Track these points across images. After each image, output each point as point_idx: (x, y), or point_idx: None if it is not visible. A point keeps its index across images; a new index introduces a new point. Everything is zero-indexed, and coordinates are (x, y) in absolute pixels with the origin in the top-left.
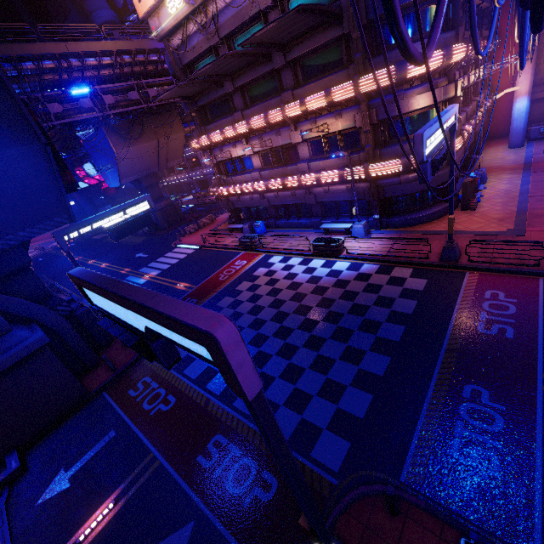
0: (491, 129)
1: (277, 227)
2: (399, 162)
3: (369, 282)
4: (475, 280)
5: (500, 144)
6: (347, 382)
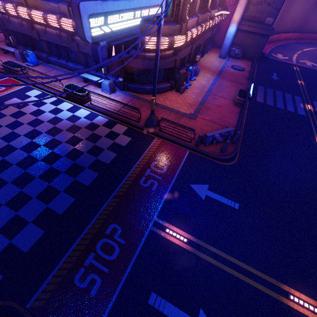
0: (217, 40)
1: (50, 62)
2: None
3: (94, 132)
4: (157, 145)
5: (216, 52)
6: (30, 219)
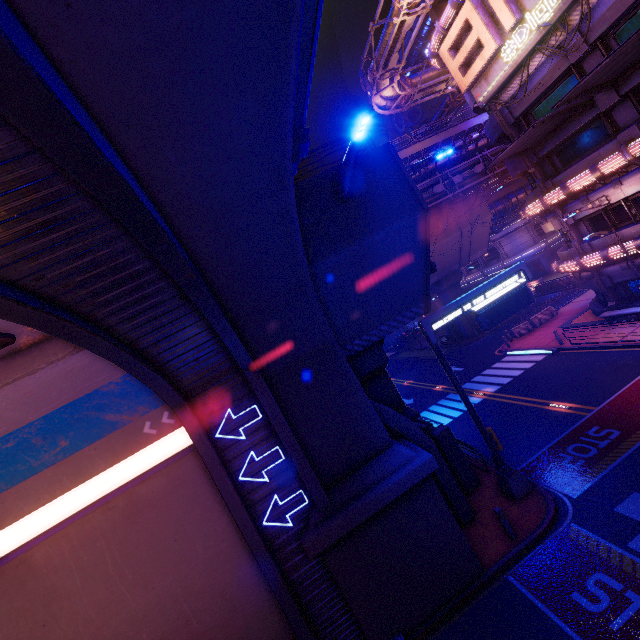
0: None
1: None
2: None
3: None
4: None
5: None
6: None
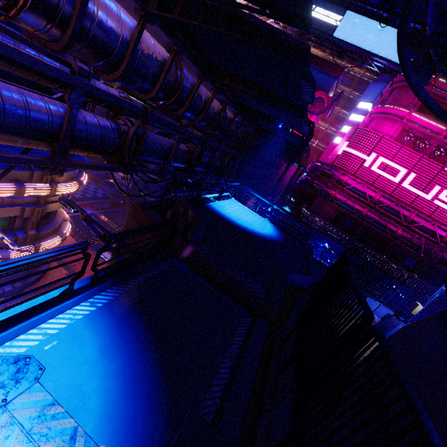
0: None
1: None
2: None
3: None
4: None
5: None
6: None
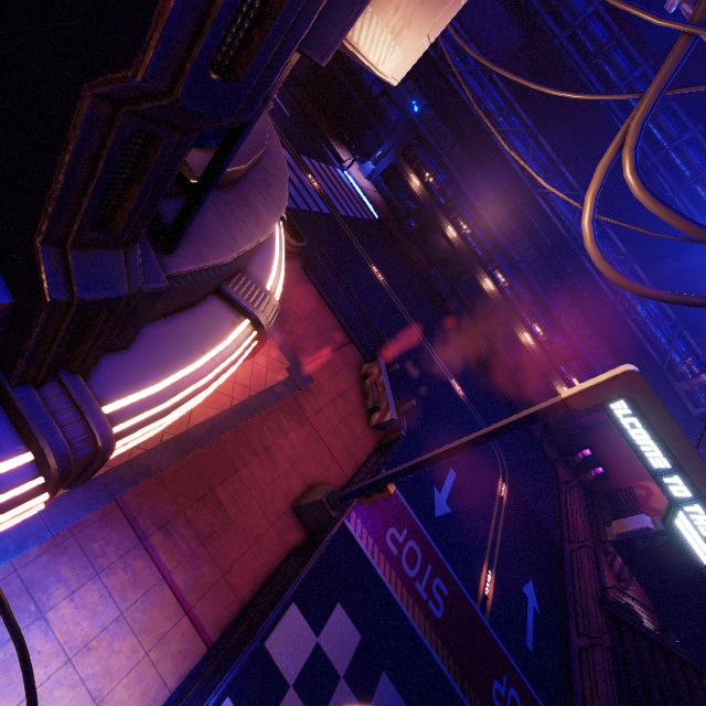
0: None
1: None
2: (254, 343)
3: None
4: (366, 532)
5: None
6: None
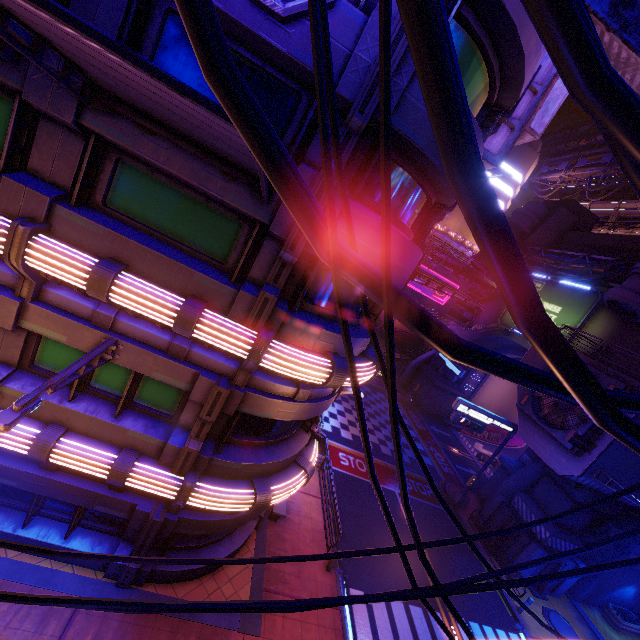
0: None
1: None
2: None
3: None
4: None
5: None
6: (378, 396)
